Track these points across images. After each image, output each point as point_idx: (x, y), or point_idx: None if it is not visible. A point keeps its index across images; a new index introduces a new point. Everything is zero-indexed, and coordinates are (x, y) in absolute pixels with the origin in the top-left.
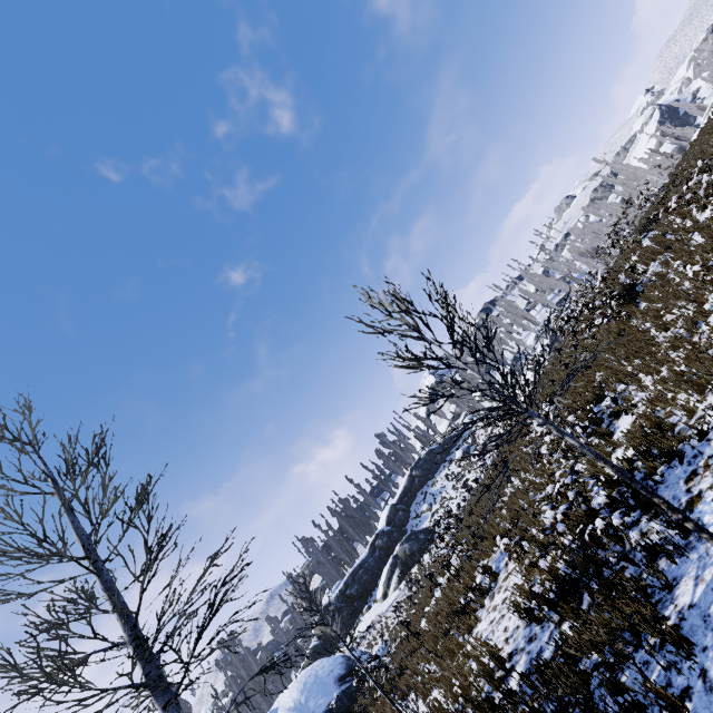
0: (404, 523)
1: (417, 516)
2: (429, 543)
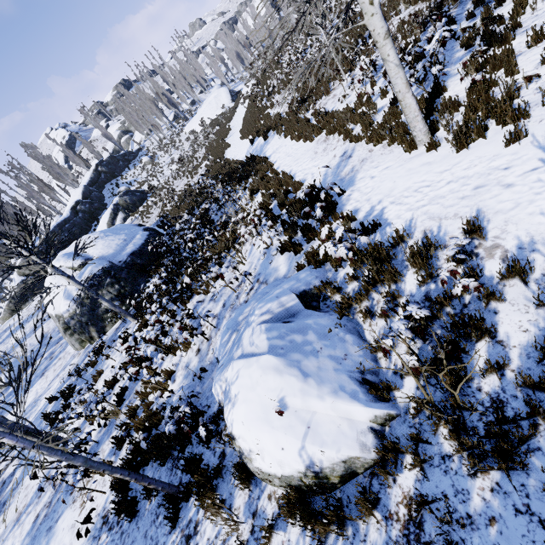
0: (102, 200)
1: (115, 194)
2: (146, 198)
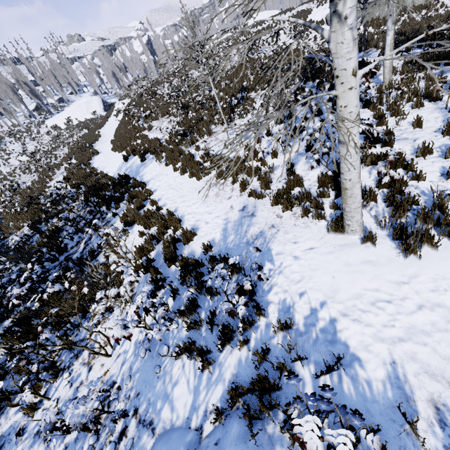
0: None
1: None
2: None
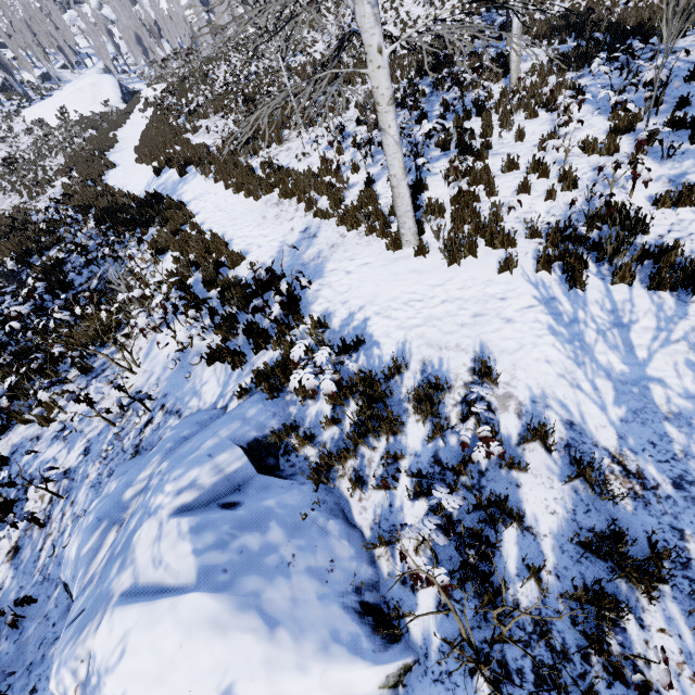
0: None
1: None
2: None
